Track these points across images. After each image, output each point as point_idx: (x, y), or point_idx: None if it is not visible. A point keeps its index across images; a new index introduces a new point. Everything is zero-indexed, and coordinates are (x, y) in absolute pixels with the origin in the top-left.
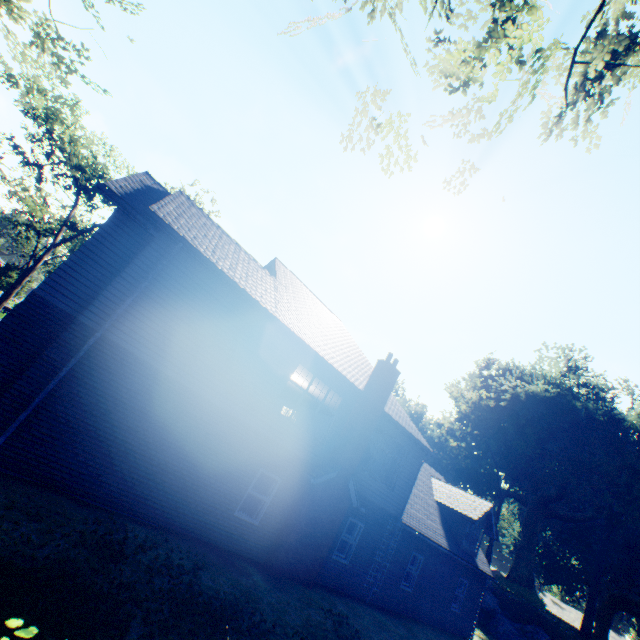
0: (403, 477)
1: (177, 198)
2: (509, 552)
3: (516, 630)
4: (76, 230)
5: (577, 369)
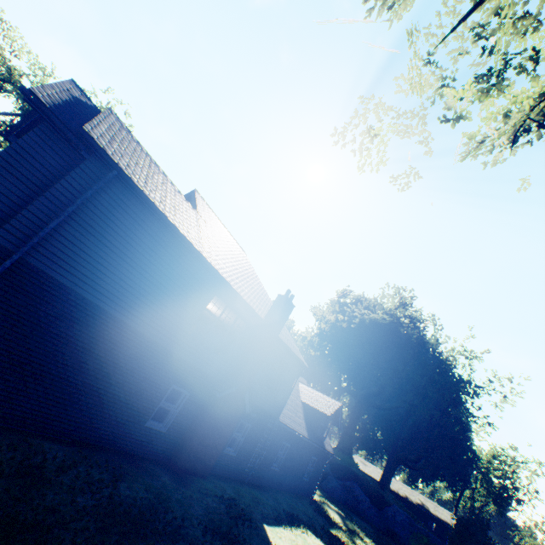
0: (284, 387)
1: (108, 117)
2: (338, 429)
3: (340, 486)
4: None
5: (406, 305)
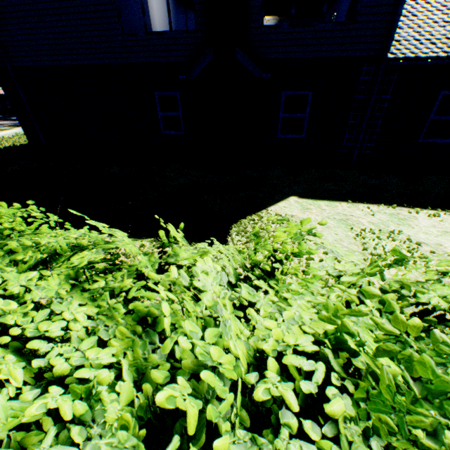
0: None
1: None
2: None
3: None
4: None
5: None
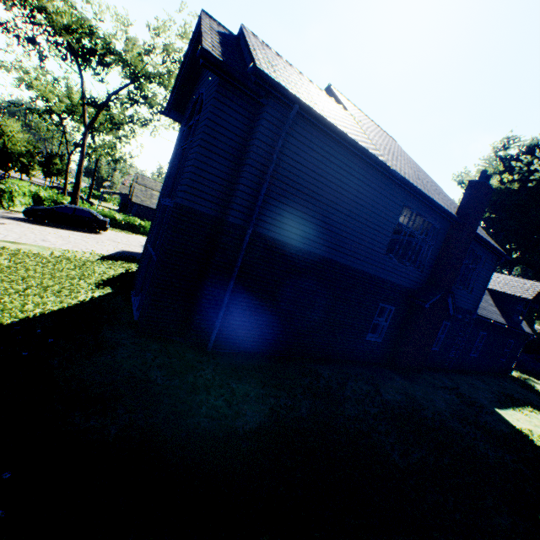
0: (479, 281)
1: (250, 39)
2: None
3: (531, 359)
4: (98, 106)
5: None
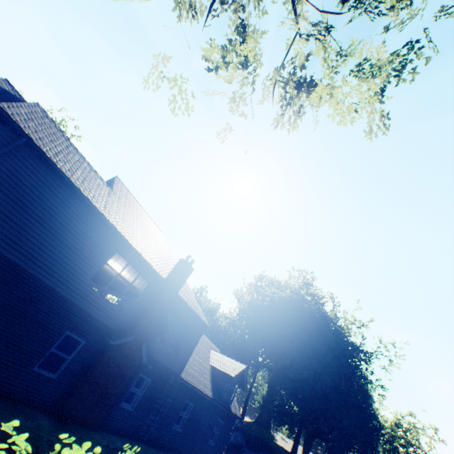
0: (187, 344)
1: (32, 107)
2: (259, 405)
3: None
4: None
5: (308, 284)
